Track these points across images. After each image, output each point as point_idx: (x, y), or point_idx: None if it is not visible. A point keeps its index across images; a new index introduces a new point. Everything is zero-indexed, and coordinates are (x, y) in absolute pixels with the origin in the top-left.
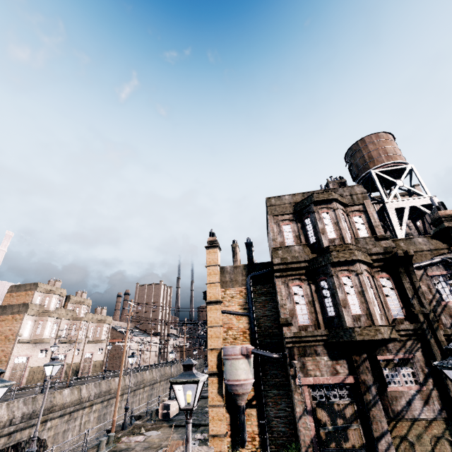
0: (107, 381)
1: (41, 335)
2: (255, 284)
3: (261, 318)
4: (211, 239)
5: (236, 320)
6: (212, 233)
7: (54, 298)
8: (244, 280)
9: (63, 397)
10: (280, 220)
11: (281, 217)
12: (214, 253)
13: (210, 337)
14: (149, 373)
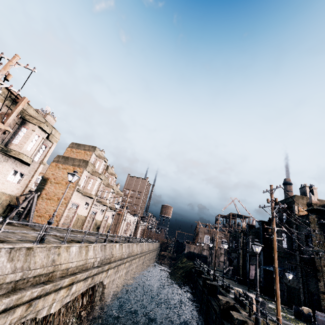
0: (131, 245)
1: (90, 191)
2: None
3: None
4: None
5: None
6: None
7: (102, 164)
8: None
9: (116, 250)
10: None
11: None
12: None
13: None
14: (144, 245)
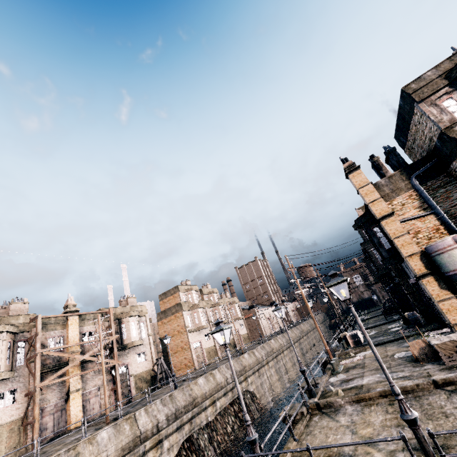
0: (267, 344)
1: (200, 324)
2: (424, 183)
3: (451, 210)
4: (347, 164)
5: (421, 223)
6: (345, 159)
7: (193, 294)
8: (407, 185)
9: (246, 360)
10: (435, 99)
11: (434, 96)
12: (359, 175)
13: (402, 247)
14: (291, 332)
